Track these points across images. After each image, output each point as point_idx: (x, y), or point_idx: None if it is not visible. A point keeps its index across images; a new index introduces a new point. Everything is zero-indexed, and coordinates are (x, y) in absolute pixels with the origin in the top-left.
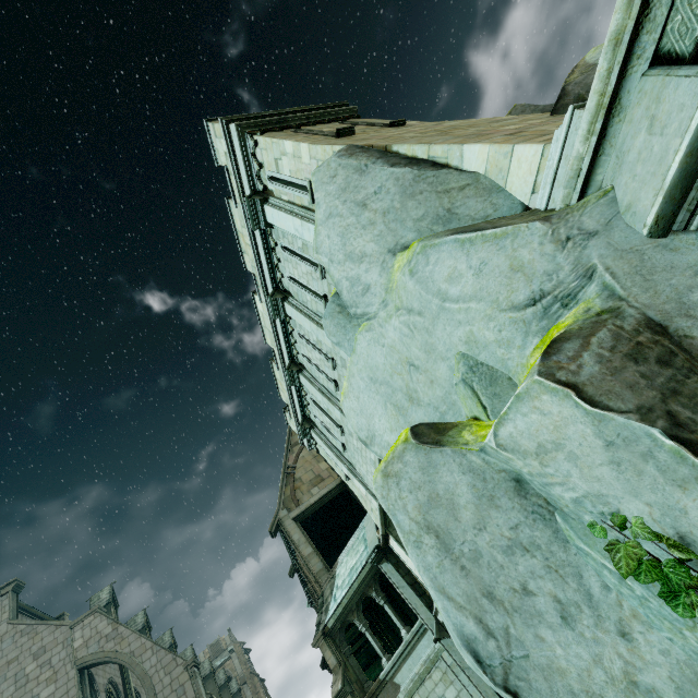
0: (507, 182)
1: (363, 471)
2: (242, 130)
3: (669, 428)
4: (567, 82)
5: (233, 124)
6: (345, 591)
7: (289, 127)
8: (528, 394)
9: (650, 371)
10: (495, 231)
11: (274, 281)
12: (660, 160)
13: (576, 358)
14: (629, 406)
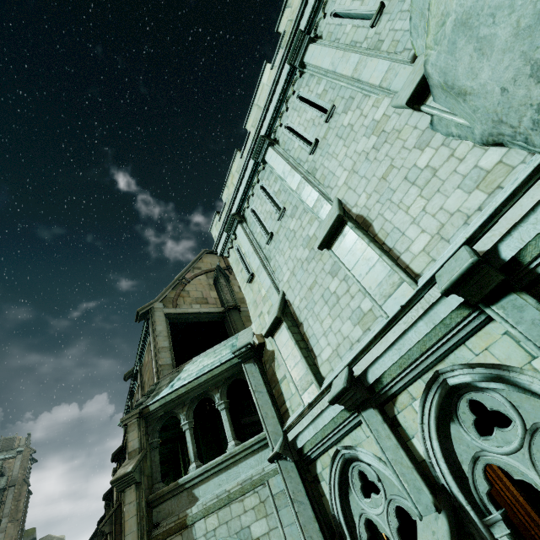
0: None
1: (281, 261)
2: None
3: None
4: None
5: None
6: (188, 380)
7: None
8: None
9: None
10: None
11: (309, 26)
12: None
13: None
14: None
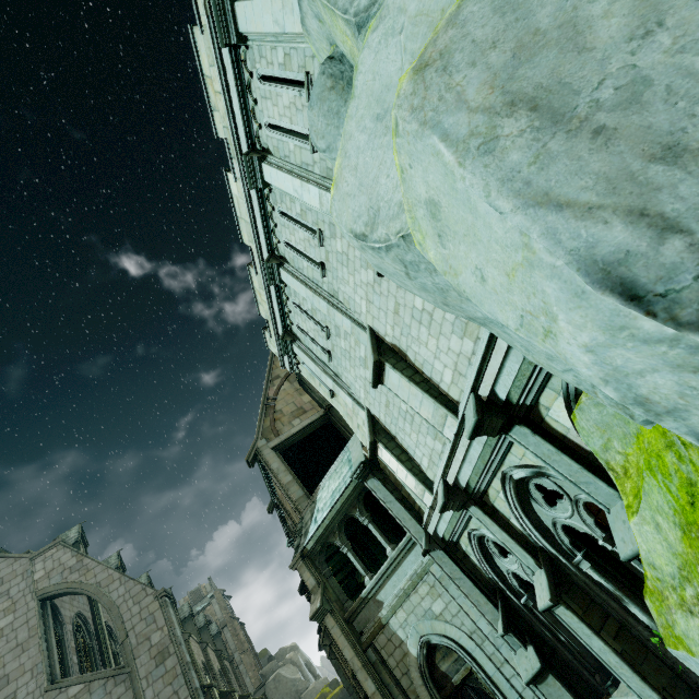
0: None
1: (351, 379)
2: None
3: None
4: None
5: None
6: (326, 512)
7: None
8: None
9: None
10: None
11: (249, 139)
12: None
13: None
14: None
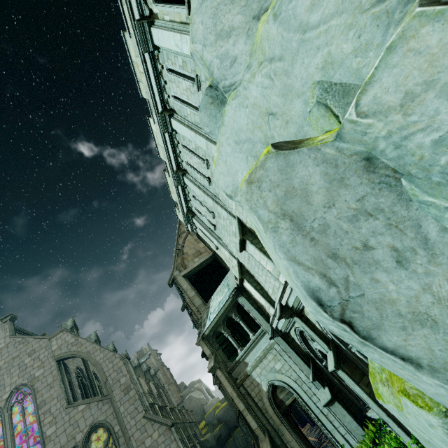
0: None
1: (227, 241)
2: None
3: None
4: None
5: None
6: (215, 314)
7: None
8: (403, 37)
9: None
10: None
11: (162, 102)
12: None
13: None
14: None
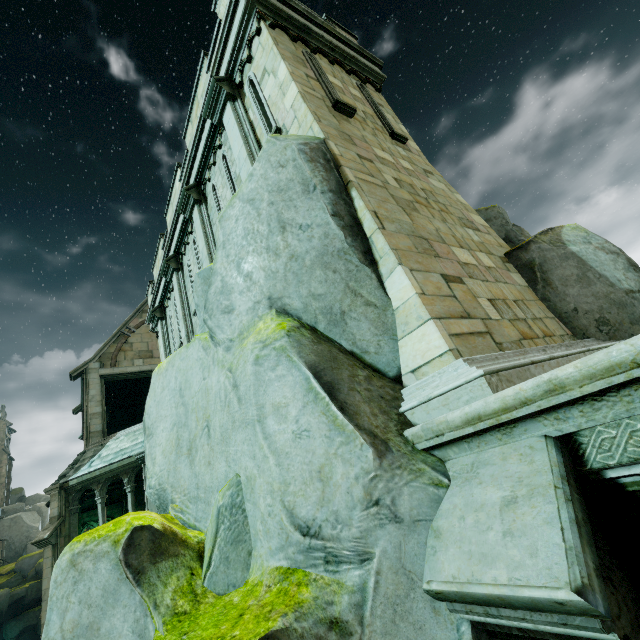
0: (404, 339)
1: None
2: (254, 2)
3: None
4: (536, 238)
5: None
6: (102, 465)
7: (307, 43)
8: None
9: None
10: (338, 415)
11: (199, 177)
12: (483, 556)
13: None
14: None
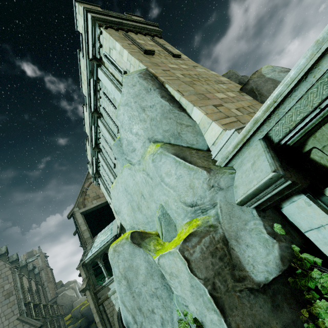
0: (205, 134)
1: None
2: (95, 20)
3: (211, 289)
4: (251, 77)
5: (90, 15)
6: (97, 249)
7: (122, 29)
8: (173, 254)
9: (215, 262)
10: (189, 165)
11: (95, 106)
12: (249, 182)
13: (194, 247)
14: (202, 276)
